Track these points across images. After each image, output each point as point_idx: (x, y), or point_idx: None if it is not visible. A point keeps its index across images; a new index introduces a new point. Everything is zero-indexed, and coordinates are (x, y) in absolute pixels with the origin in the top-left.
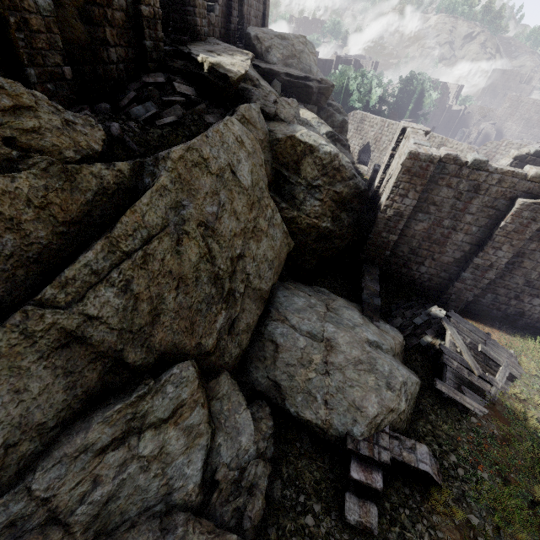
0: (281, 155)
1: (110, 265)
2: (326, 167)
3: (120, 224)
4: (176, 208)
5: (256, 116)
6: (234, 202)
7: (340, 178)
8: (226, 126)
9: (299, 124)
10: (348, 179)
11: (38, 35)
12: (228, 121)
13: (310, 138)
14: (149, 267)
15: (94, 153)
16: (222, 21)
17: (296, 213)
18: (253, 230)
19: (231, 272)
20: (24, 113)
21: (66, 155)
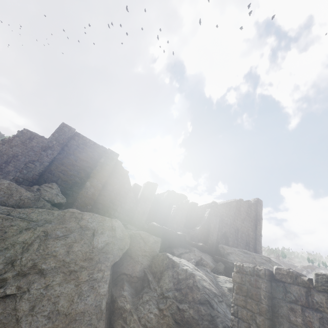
0: (154, 265)
1: (1, 212)
2: (181, 282)
3: (24, 209)
4: (47, 222)
5: (151, 240)
6: (77, 243)
7: (191, 298)
8: (111, 220)
9: (191, 263)
10: (199, 301)
11: (88, 195)
12: (115, 219)
13: (178, 259)
14: (5, 221)
15: (53, 202)
16: (202, 237)
17: (130, 306)
18: (72, 272)
19: (23, 272)
20: (50, 189)
21: (45, 197)
